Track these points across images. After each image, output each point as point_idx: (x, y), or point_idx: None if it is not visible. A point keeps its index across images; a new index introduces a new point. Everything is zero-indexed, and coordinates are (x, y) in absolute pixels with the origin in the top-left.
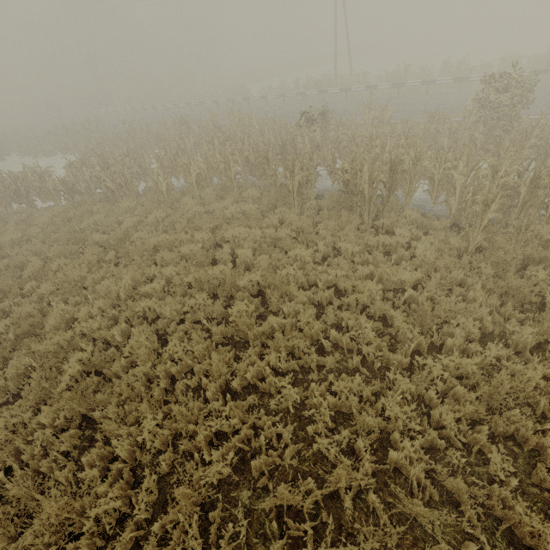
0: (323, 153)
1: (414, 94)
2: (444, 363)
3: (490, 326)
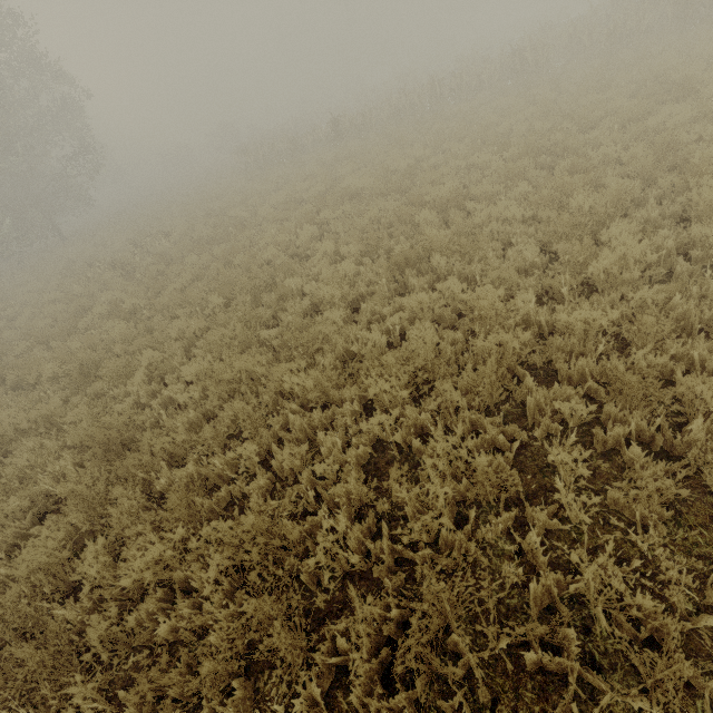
0: None
1: None
2: None
3: None
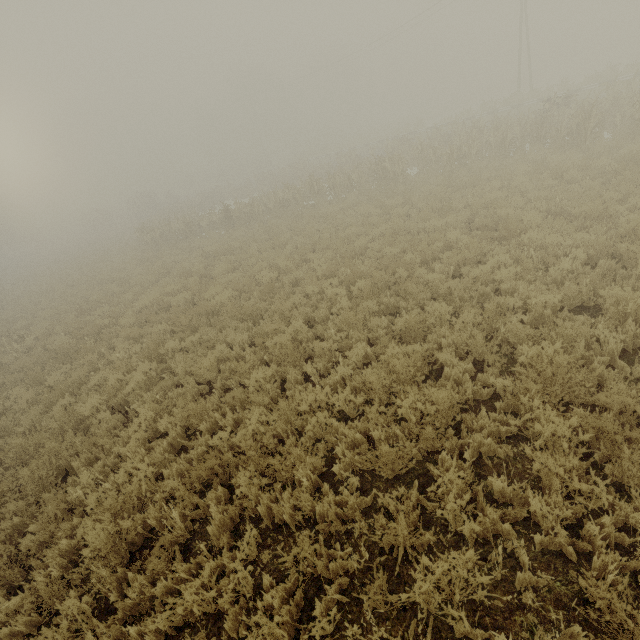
0: None
1: None
2: None
3: None
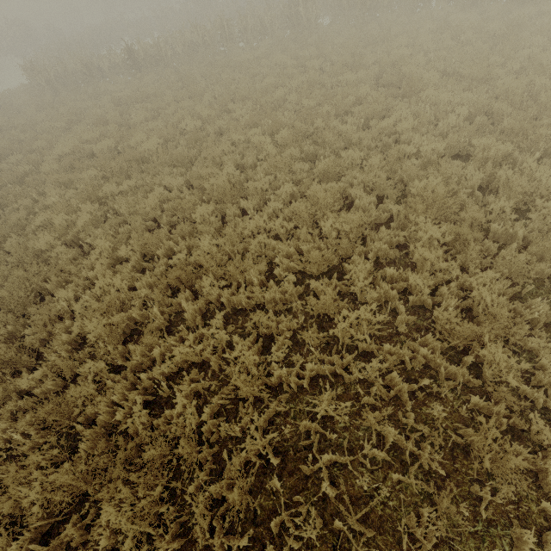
0: None
1: None
2: None
3: None
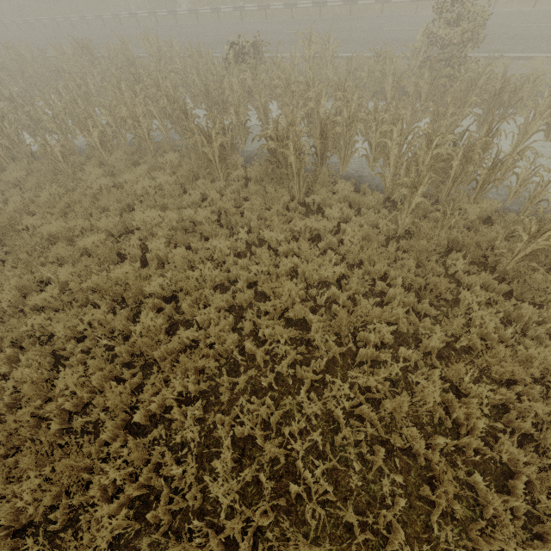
0: (255, 102)
1: (368, 16)
2: (352, 381)
3: (404, 327)
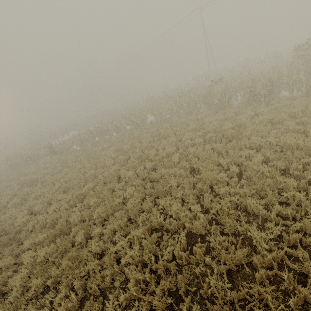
0: None
1: (255, 68)
2: None
3: None
